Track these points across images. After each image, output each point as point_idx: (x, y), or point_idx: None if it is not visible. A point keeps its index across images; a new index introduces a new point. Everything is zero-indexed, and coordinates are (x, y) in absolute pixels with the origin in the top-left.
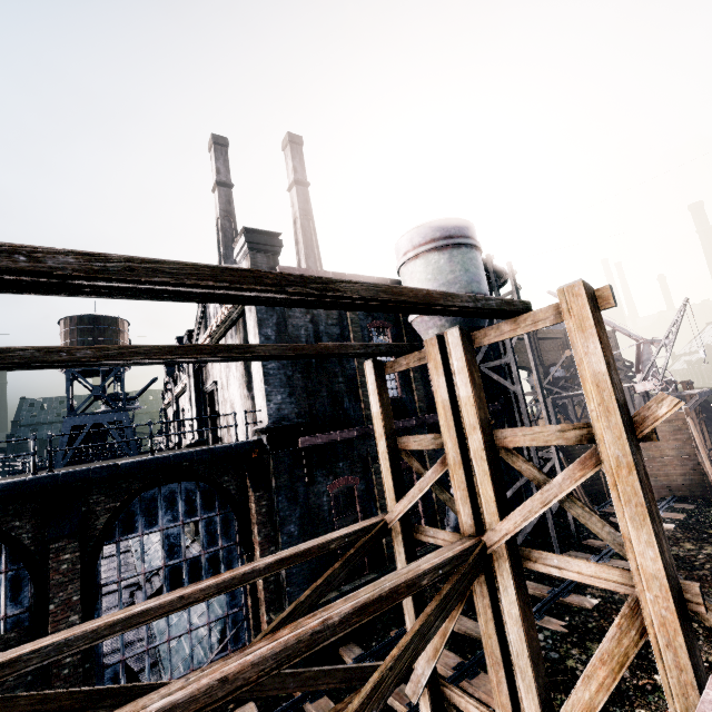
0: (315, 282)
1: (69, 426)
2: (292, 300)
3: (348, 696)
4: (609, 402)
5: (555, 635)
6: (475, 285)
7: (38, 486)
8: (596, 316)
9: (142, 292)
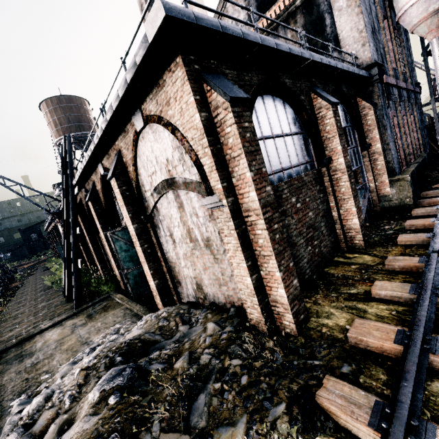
0: None
1: None
2: None
3: None
4: None
5: None
6: None
7: (323, 61)
8: None
9: None
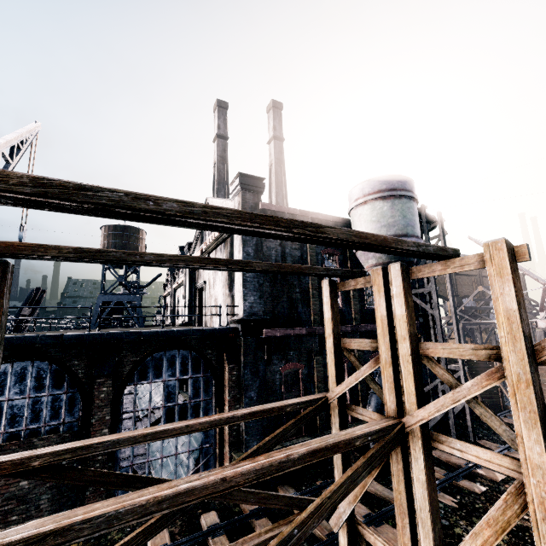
0: (311, 226)
1: (101, 301)
2: (293, 237)
3: (288, 517)
4: (516, 332)
5: (447, 508)
6: (410, 228)
7: (91, 339)
8: (513, 266)
9: (208, 226)
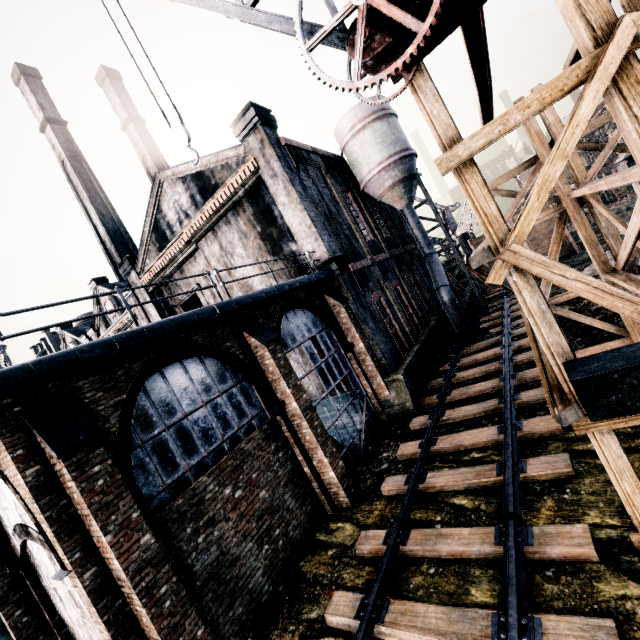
0: None
1: None
2: None
3: None
4: None
5: None
6: (408, 143)
7: (241, 303)
8: None
9: None
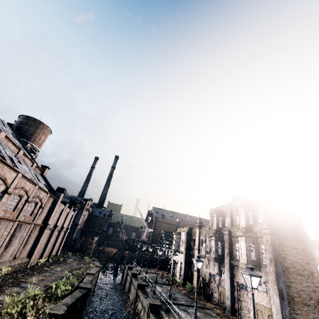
0: None
1: None
2: None
3: None
4: None
5: None
6: None
7: None
8: None
9: None
